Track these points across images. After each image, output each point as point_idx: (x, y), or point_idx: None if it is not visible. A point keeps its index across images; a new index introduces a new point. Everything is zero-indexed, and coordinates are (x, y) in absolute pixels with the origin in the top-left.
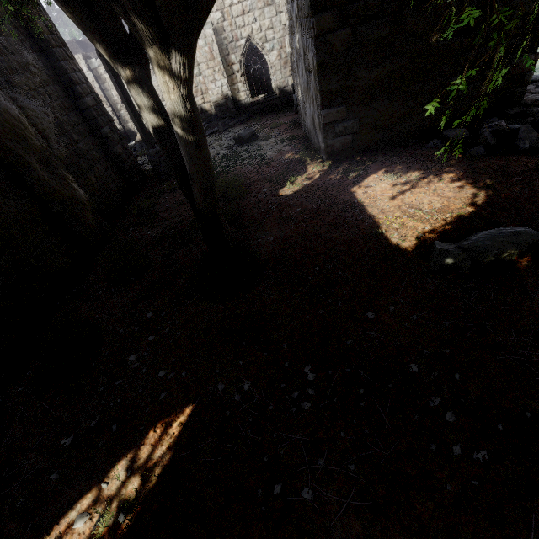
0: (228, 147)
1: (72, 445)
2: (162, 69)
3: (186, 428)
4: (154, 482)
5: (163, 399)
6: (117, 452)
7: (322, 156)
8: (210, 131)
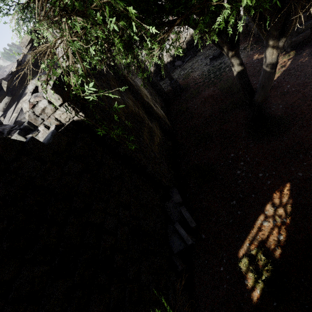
0: (207, 65)
1: (238, 203)
2: (274, 47)
3: (292, 191)
4: (290, 209)
5: (270, 183)
6: (262, 203)
7: (286, 49)
8: (187, 59)
